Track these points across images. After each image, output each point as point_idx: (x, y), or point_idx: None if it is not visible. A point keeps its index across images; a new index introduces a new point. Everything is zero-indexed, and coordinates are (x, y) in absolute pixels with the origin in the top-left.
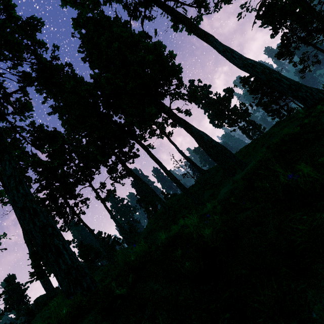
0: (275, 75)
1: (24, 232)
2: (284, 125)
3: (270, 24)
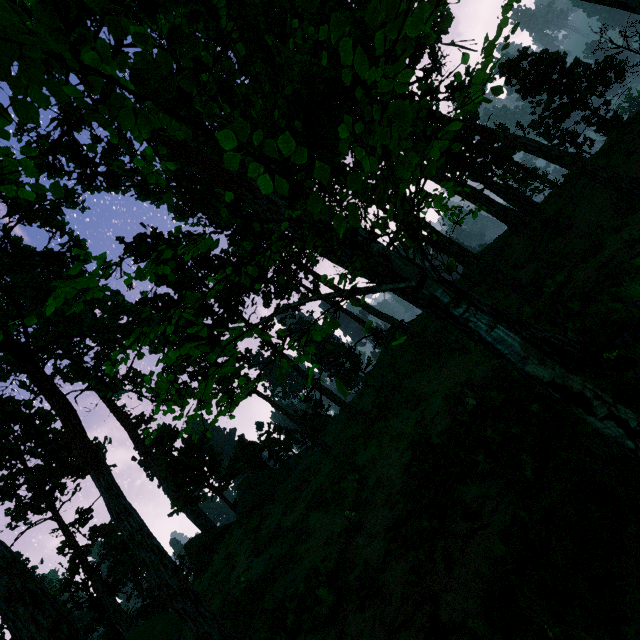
0: None
1: (132, 437)
2: None
3: None
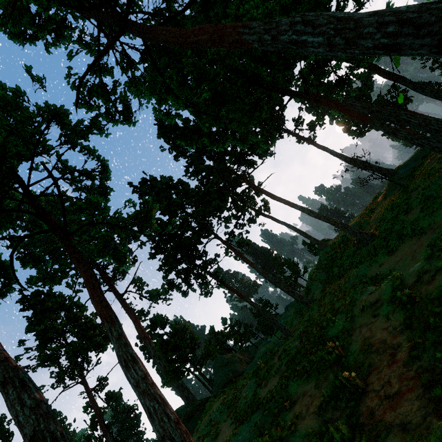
0: None
1: (136, 325)
2: None
3: None
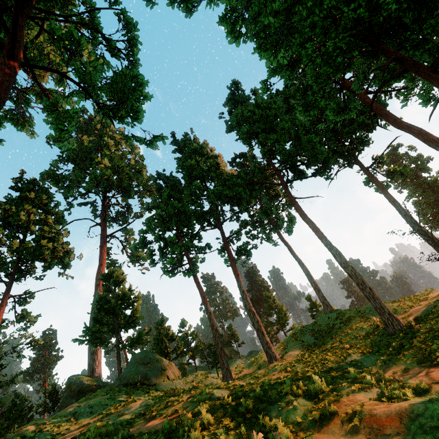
0: None
1: (99, 269)
2: None
3: None
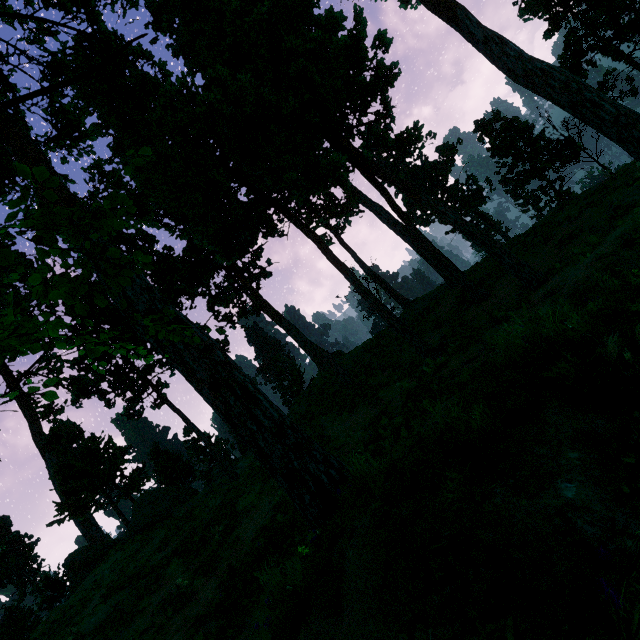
0: (589, 95)
1: (32, 428)
2: (589, 202)
3: (545, 7)
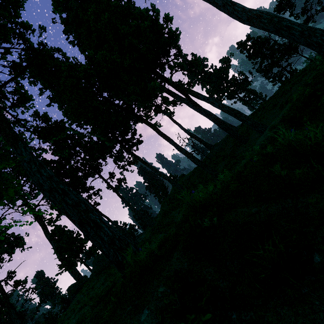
0: (285, 23)
1: (44, 230)
2: (296, 80)
3: None
